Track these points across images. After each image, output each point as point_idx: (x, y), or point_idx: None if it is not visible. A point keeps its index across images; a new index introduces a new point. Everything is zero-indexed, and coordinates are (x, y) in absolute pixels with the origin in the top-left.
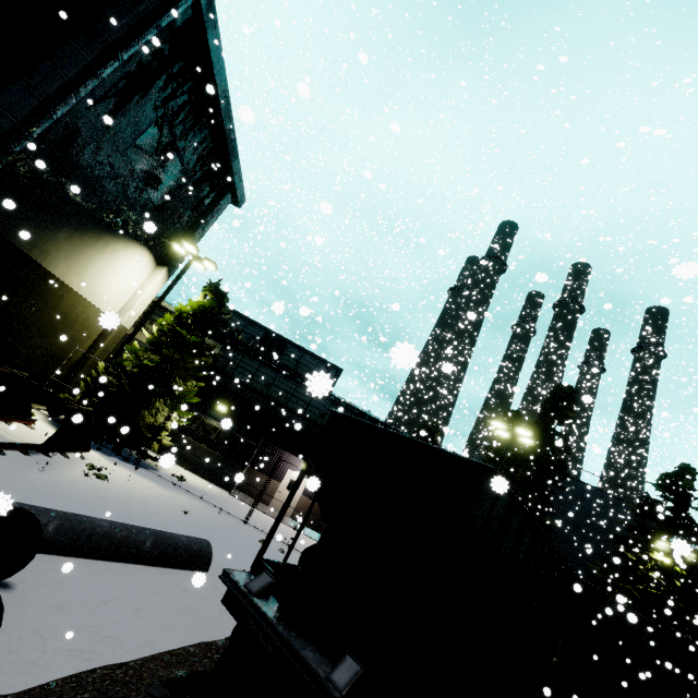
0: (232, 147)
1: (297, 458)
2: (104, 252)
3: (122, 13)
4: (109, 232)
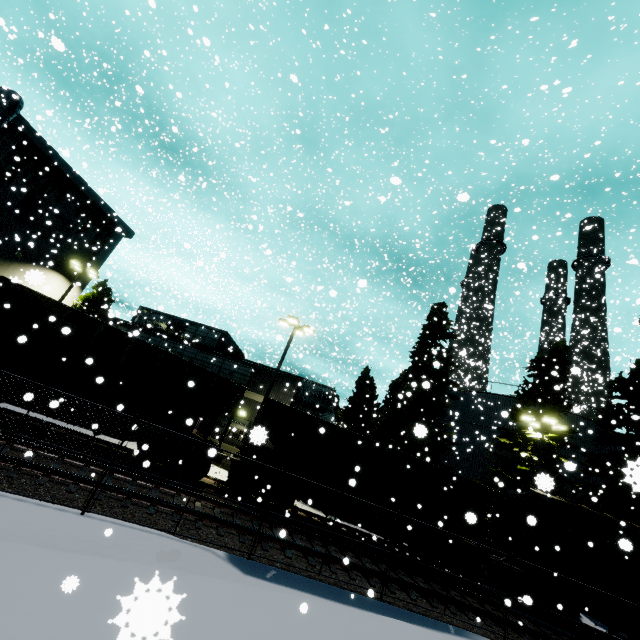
0: (97, 200)
1: None
2: (16, 274)
3: None
4: (16, 262)
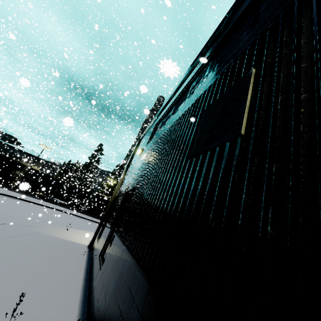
0: None
1: None
2: None
3: None
4: None
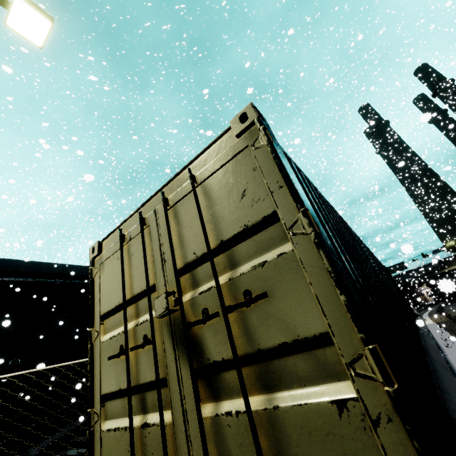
0: None
1: (421, 287)
2: None
3: None
4: None
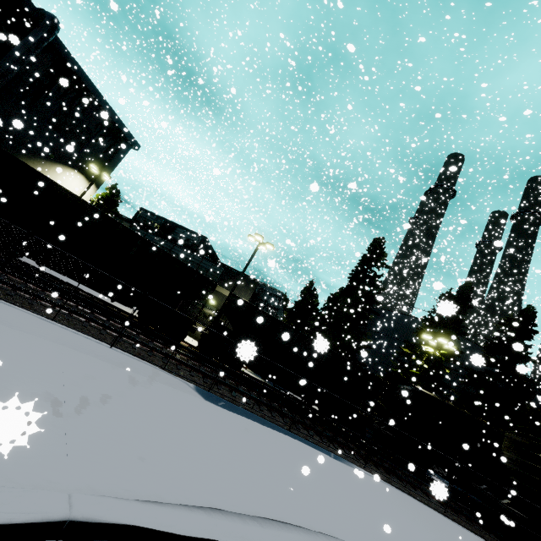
0: (113, 115)
1: None
2: (49, 171)
3: (6, 59)
4: (49, 161)
